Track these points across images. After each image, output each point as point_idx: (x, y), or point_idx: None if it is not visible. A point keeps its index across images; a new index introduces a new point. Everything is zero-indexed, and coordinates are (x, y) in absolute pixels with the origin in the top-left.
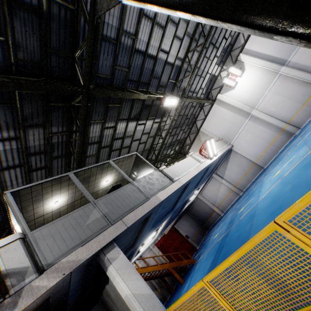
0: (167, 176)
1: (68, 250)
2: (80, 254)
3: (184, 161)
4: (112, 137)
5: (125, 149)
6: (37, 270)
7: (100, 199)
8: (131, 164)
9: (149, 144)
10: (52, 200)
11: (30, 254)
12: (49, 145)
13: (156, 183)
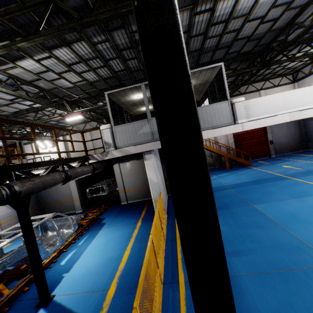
0: (234, 114)
1: (127, 144)
2: (132, 150)
3: (289, 93)
4: (207, 23)
5: (230, 34)
6: (115, 146)
7: (154, 119)
8: (214, 73)
9: (285, 20)
10: (135, 95)
11: (113, 138)
12: (133, 42)
13: (211, 119)
